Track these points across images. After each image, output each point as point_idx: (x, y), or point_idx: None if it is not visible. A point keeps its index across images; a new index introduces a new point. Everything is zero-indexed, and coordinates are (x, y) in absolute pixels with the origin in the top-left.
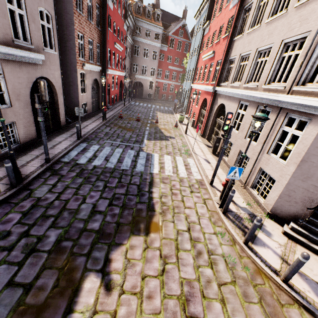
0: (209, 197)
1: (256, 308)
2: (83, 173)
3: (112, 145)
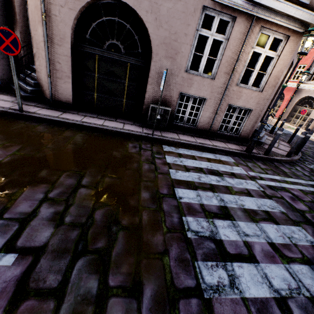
0: None
1: None
2: None
3: None
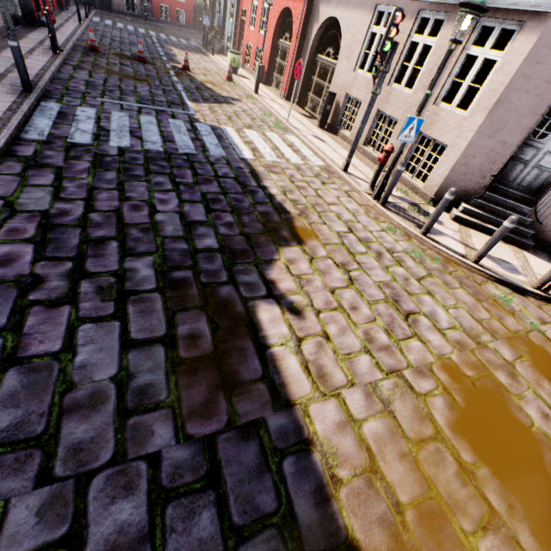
0: (351, 189)
1: (460, 292)
2: (106, 161)
3: (123, 108)
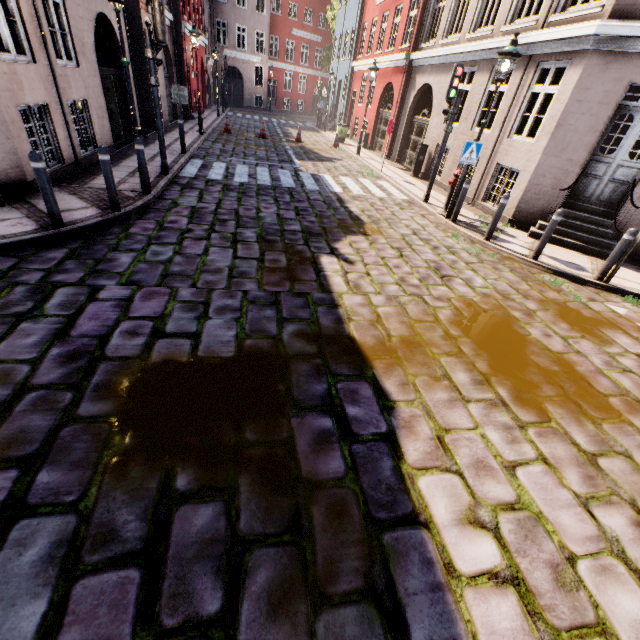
0: (428, 213)
1: (508, 274)
2: (231, 188)
3: (245, 163)
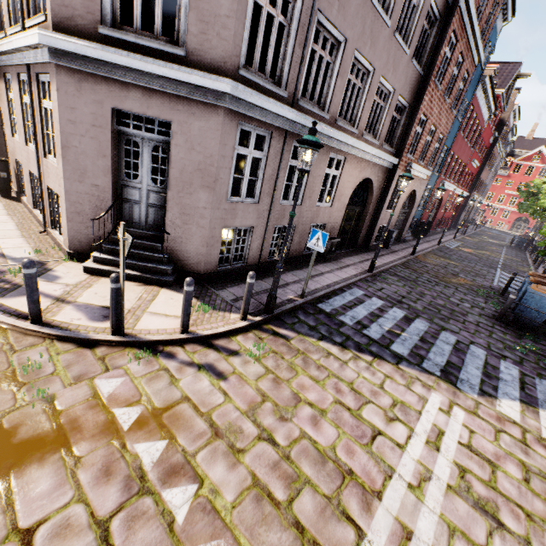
0: None
1: None
2: None
3: None
